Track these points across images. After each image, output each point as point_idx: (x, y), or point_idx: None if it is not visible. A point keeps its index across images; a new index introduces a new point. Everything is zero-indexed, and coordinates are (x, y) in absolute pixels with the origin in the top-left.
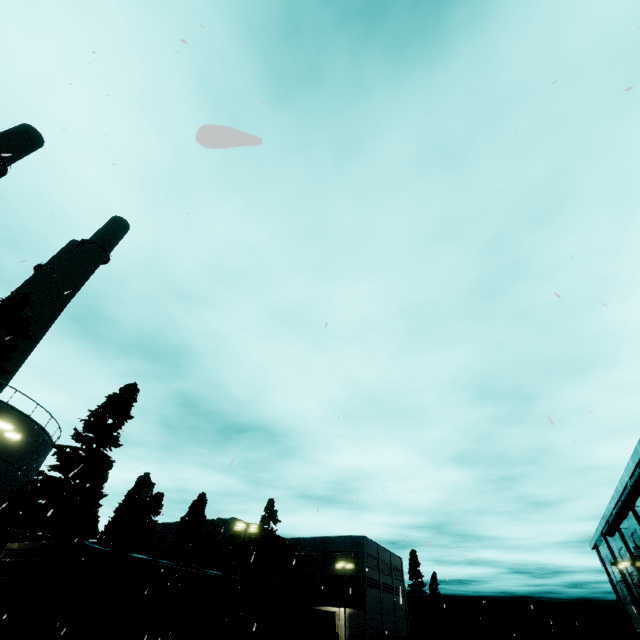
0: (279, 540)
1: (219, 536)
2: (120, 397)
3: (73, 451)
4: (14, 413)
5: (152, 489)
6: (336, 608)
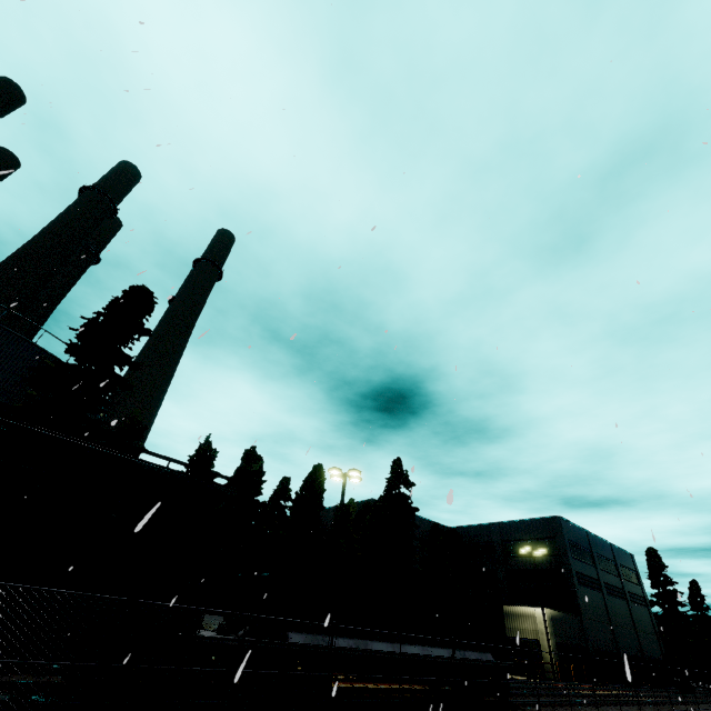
0: (415, 508)
1: (352, 517)
2: (125, 304)
3: (63, 365)
4: (8, 336)
5: (260, 463)
6: (529, 608)
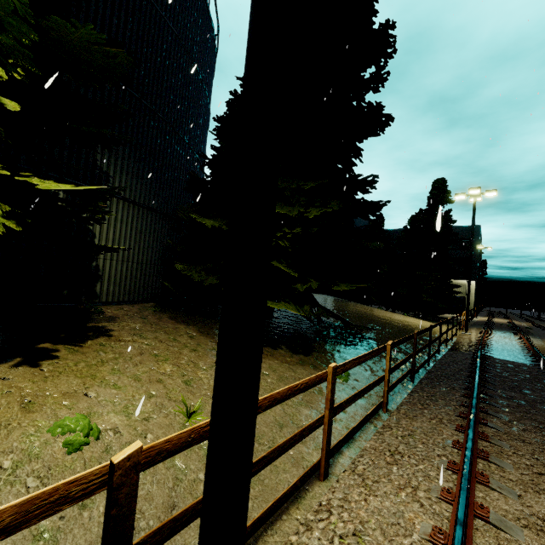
0: (453, 221)
1: None
2: None
3: None
4: None
5: None
6: (462, 281)
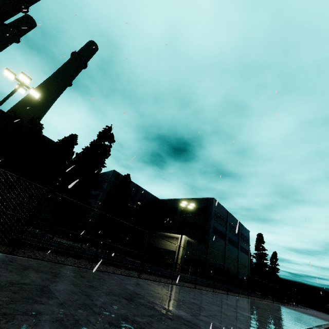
0: (107, 152)
1: None
2: None
3: None
4: None
5: (39, 127)
6: (177, 235)
